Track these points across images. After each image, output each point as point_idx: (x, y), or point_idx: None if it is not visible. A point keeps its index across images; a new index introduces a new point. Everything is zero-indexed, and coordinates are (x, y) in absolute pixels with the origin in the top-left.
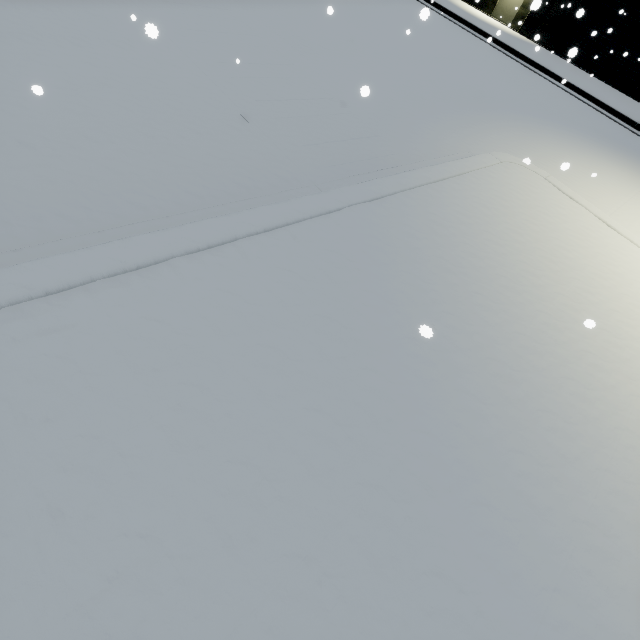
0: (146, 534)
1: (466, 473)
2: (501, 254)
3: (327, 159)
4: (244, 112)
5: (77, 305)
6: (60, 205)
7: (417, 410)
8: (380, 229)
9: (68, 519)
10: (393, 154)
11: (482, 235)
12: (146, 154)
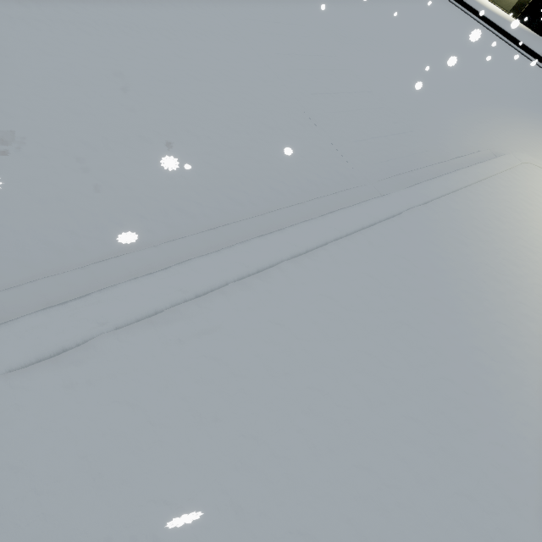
0: (304, 532)
1: (537, 487)
2: (535, 262)
3: (375, 155)
4: (304, 106)
5: (219, 308)
6: (178, 200)
7: (489, 421)
8: (435, 234)
9: (246, 514)
10: (427, 150)
11: (517, 241)
12: (235, 149)
